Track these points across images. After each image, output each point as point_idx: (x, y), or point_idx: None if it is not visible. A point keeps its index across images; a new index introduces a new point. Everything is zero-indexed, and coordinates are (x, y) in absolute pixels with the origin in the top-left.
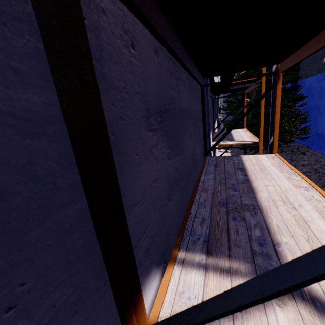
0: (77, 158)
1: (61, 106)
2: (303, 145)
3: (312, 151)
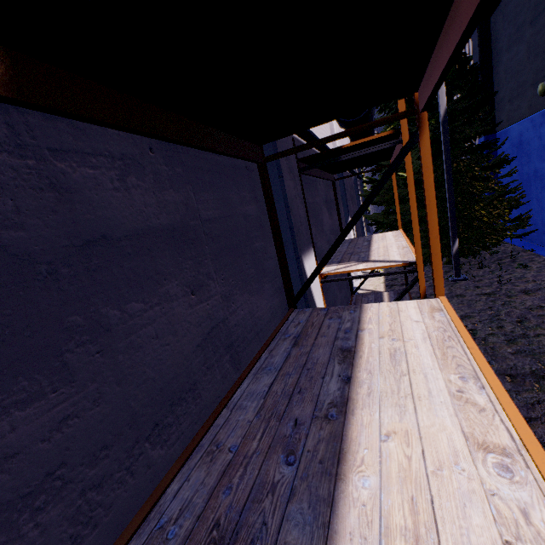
0: None
1: None
2: (523, 248)
3: (541, 259)
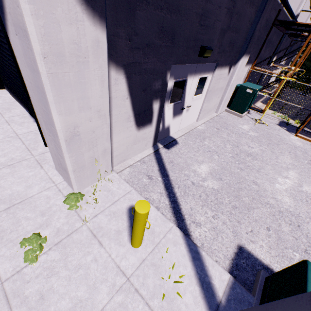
0: (263, 42)
1: (265, 38)
2: None
3: None
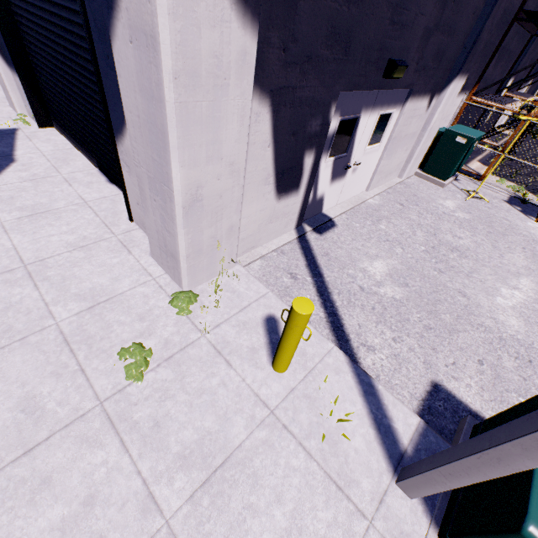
0: (493, 52)
1: (498, 44)
2: None
3: None
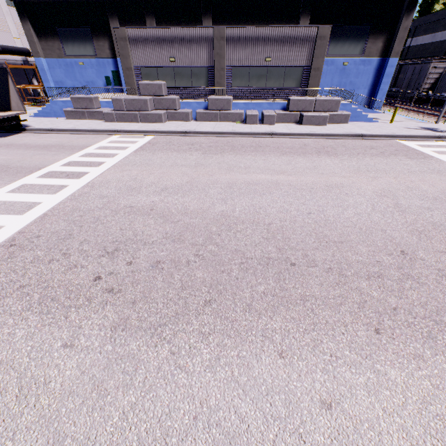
0: None
1: None
2: None
3: None
